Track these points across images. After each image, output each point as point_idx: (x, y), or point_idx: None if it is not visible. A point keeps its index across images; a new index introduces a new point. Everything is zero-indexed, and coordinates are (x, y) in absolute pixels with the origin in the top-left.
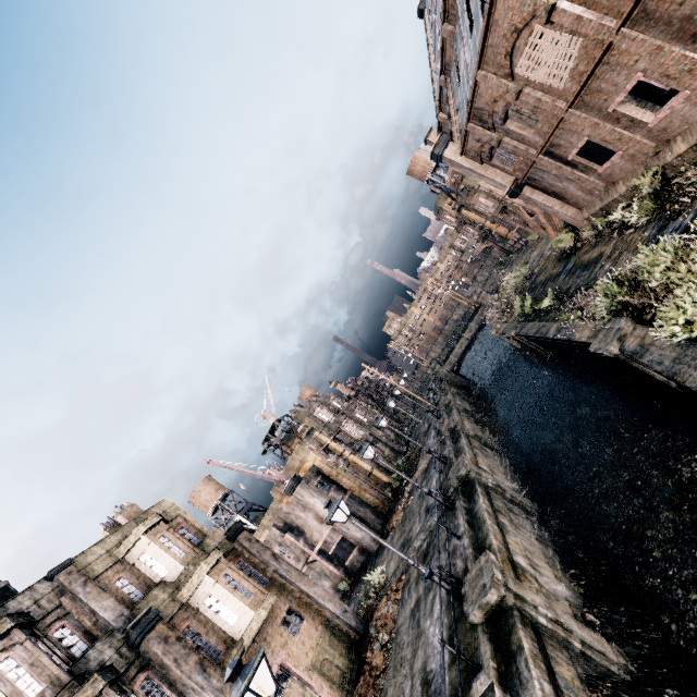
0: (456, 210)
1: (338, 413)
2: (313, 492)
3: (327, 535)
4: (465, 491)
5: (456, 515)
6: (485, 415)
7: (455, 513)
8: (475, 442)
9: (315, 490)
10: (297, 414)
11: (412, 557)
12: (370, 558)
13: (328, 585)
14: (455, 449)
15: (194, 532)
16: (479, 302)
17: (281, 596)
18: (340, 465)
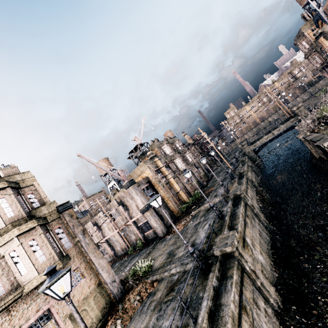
0: (316, 36)
1: (176, 151)
2: (138, 193)
3: (139, 216)
4: (223, 263)
5: (205, 286)
6: (263, 188)
7: (205, 281)
8: (249, 211)
9: (140, 192)
10: (152, 144)
11: (166, 275)
12: (157, 239)
13: (133, 238)
14: (232, 211)
15: (39, 198)
16: (296, 112)
17: (76, 258)
18: (162, 182)
